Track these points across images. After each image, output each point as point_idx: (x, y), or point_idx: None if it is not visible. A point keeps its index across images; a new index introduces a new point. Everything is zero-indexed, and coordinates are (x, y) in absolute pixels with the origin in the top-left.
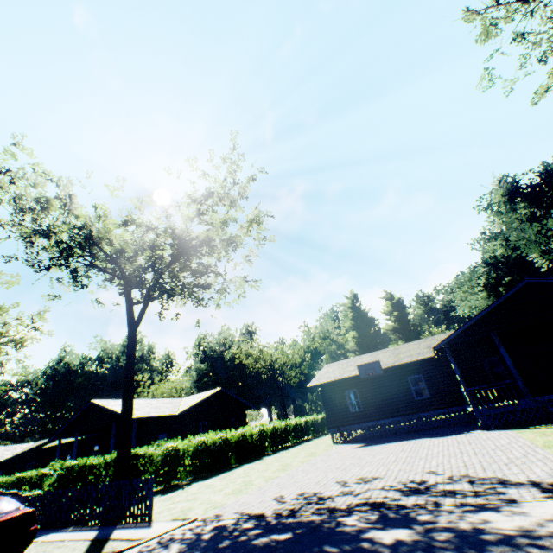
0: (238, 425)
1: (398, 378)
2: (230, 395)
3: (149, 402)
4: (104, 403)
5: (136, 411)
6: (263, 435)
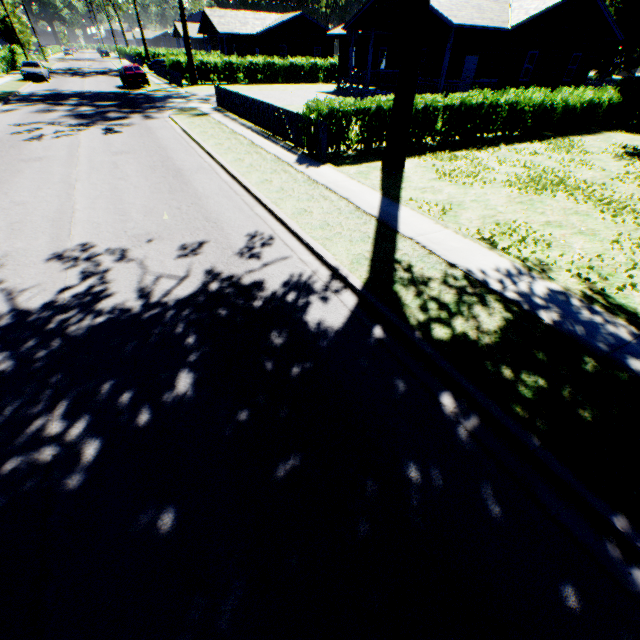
0: (322, 55)
1: (376, 46)
2: (314, 22)
3: (245, 17)
4: (210, 15)
5: (226, 27)
6: (315, 69)
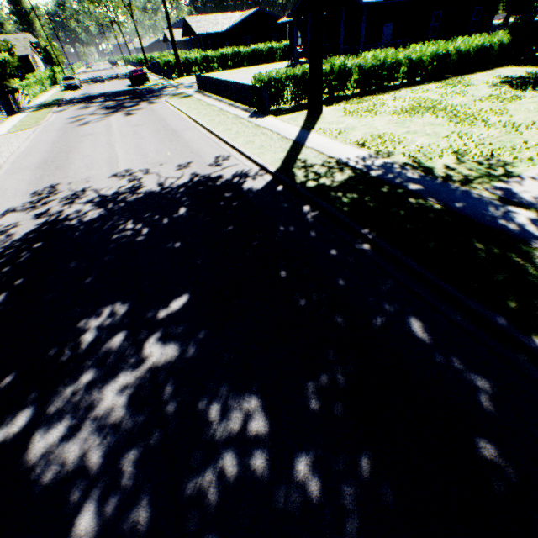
0: (278, 39)
1: None
2: (269, 14)
3: (216, 19)
4: (190, 22)
5: (202, 29)
6: (272, 51)
